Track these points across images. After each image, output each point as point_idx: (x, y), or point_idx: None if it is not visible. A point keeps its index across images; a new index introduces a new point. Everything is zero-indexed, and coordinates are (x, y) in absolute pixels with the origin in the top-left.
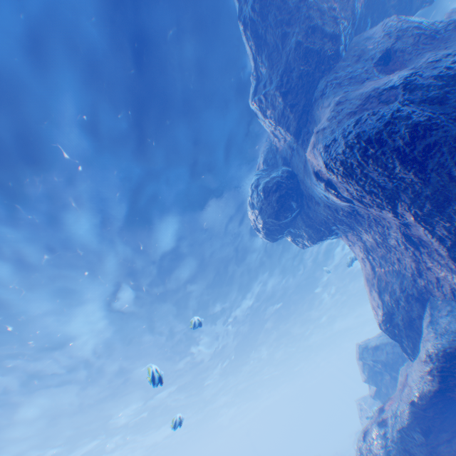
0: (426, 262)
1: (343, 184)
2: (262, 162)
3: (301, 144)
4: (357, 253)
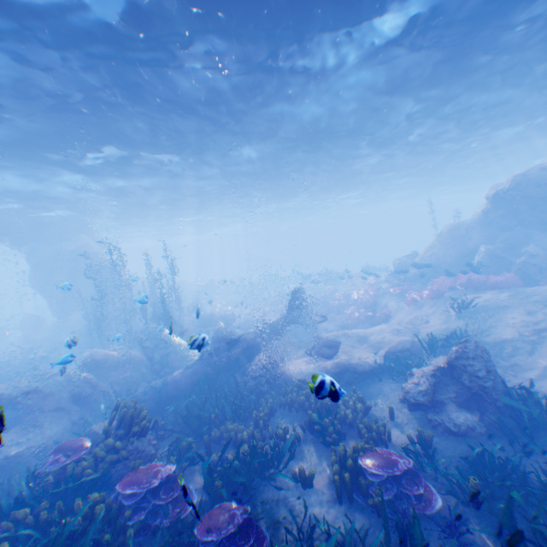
0: None
1: None
2: None
3: None
4: None
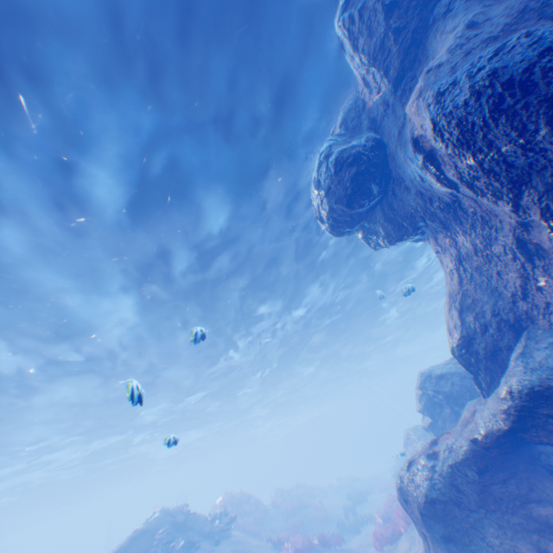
0: (537, 280)
1: (452, 157)
2: (340, 124)
3: (399, 96)
4: (445, 262)
